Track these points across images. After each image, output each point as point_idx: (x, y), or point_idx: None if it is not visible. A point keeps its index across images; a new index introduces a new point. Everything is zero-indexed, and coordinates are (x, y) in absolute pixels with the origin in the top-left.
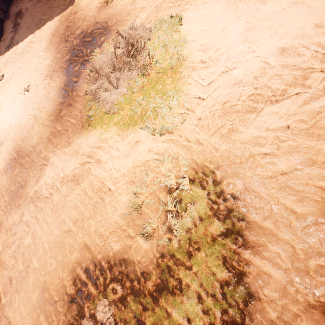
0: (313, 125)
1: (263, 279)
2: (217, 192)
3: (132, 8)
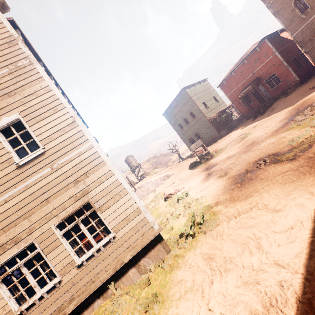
0: None
1: None
2: None
3: None
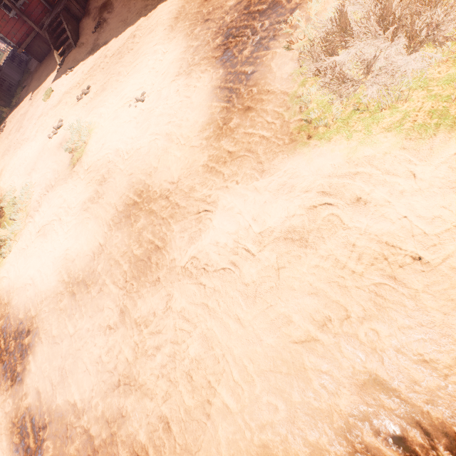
0: None
1: None
2: None
3: None
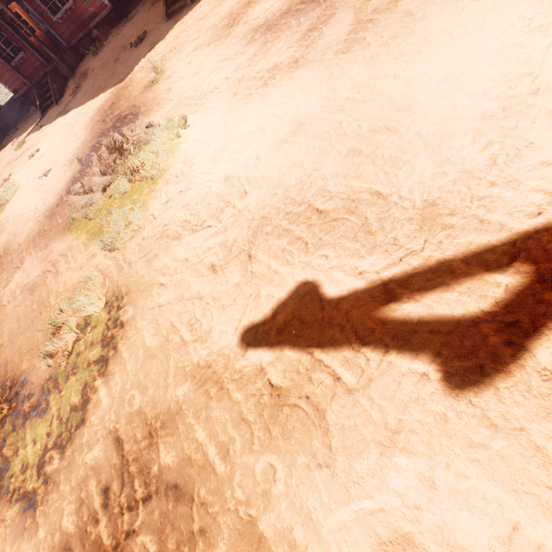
0: (201, 260)
1: (98, 406)
2: (115, 318)
3: (164, 97)
